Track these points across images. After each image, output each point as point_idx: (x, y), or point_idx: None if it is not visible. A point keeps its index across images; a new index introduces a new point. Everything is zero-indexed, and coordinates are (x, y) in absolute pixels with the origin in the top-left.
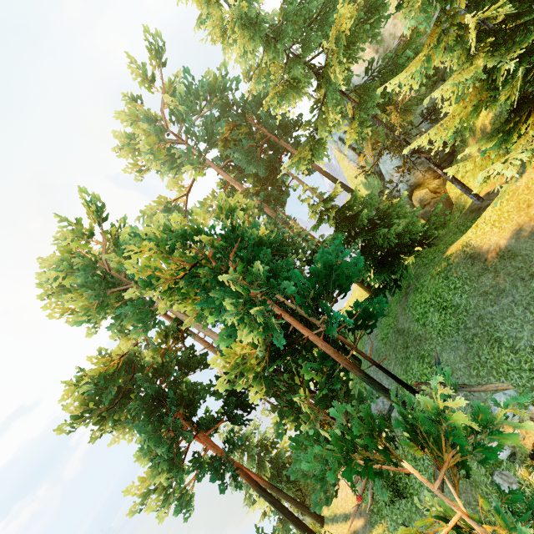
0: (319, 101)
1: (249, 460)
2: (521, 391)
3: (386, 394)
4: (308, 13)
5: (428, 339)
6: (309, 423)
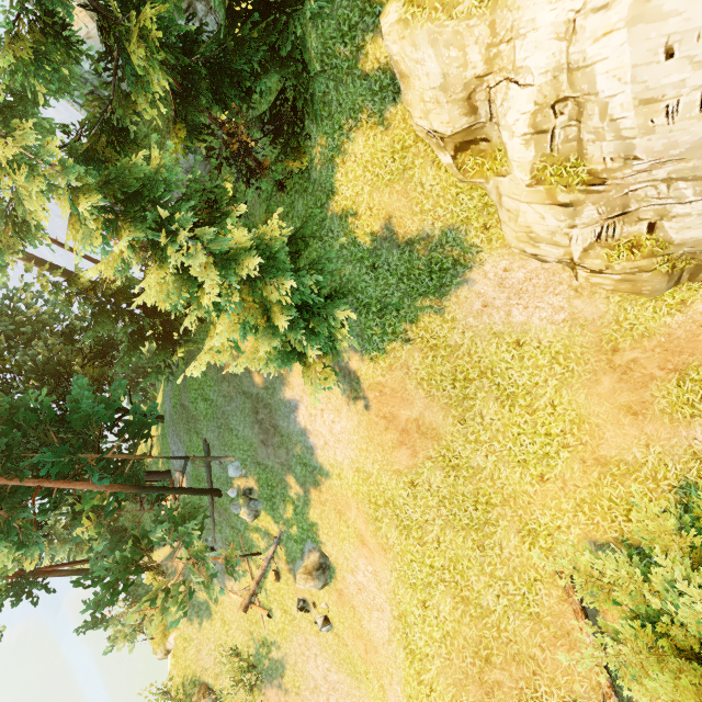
0: None
1: (62, 543)
2: (240, 461)
3: (160, 492)
4: None
5: (200, 420)
6: (100, 537)
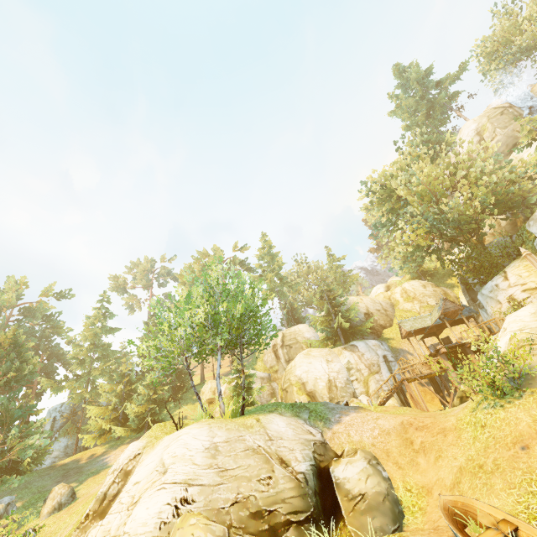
0: (81, 376)
1: None
2: (17, 498)
3: None
4: (109, 354)
5: None
6: None
